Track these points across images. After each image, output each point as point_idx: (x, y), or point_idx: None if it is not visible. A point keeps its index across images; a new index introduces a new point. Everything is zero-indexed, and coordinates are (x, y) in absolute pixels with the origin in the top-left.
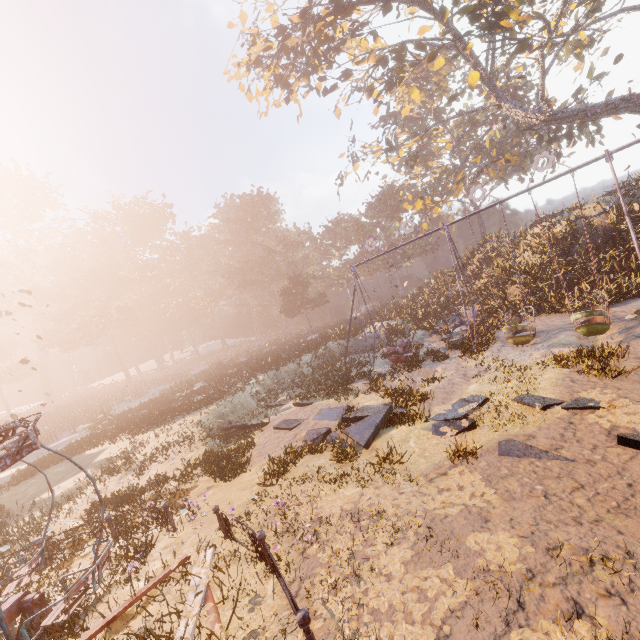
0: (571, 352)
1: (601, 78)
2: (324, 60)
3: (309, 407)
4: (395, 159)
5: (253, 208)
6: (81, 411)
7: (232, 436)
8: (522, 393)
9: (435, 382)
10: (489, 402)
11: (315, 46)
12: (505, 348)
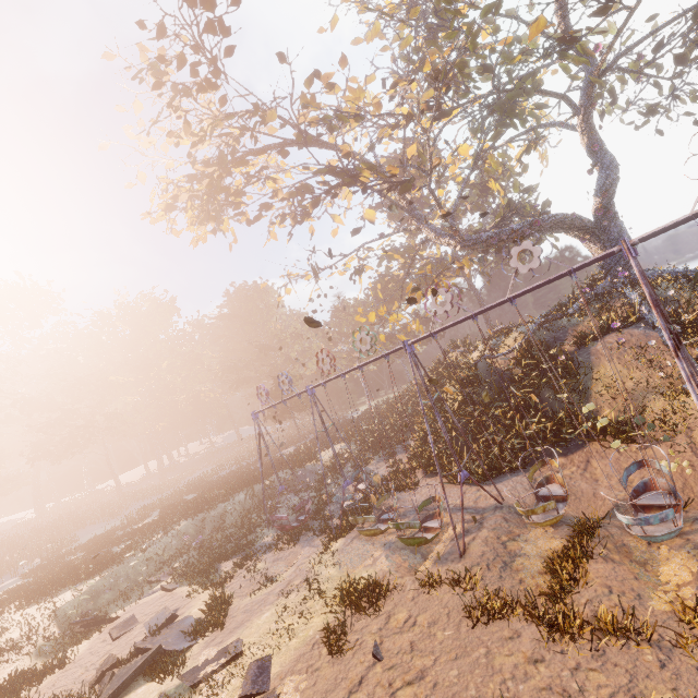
0: (378, 573)
1: (530, 191)
2: (229, 203)
3: (167, 596)
4: (344, 272)
5: (248, 303)
6: (51, 536)
7: (77, 634)
8: (270, 651)
9: (264, 588)
10: (239, 659)
11: (213, 195)
12: (362, 536)
